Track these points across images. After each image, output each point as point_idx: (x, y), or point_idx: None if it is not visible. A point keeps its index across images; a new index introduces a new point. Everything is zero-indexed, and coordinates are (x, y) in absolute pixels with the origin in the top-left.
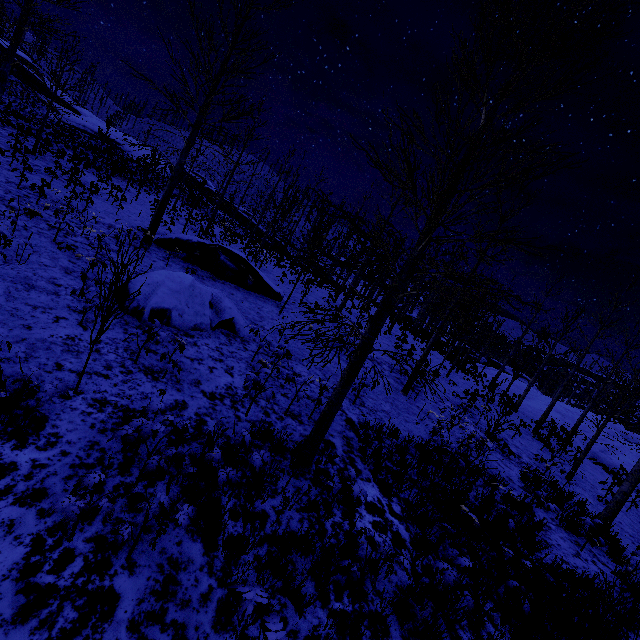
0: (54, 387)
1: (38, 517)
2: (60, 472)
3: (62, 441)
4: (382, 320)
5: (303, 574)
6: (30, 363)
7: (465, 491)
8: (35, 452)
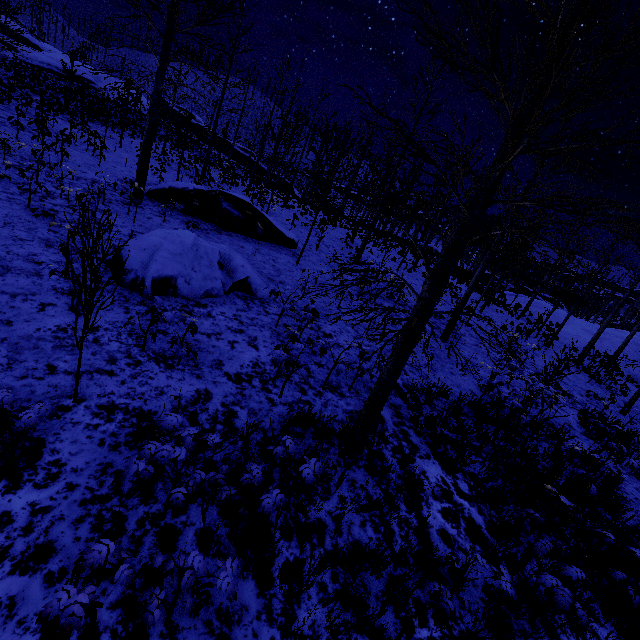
0: (48, 398)
1: (46, 586)
2: (68, 514)
3: (66, 470)
4: (446, 274)
5: (377, 597)
6: (15, 370)
7: (533, 454)
8: (33, 492)
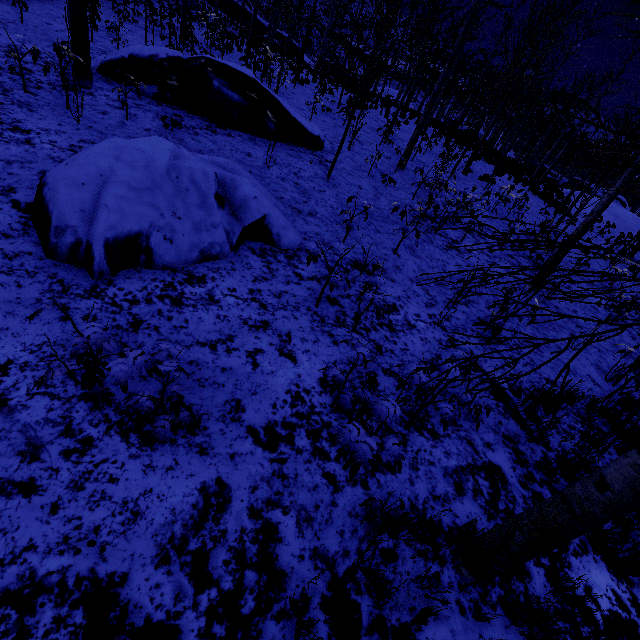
0: None
1: None
2: None
3: None
4: None
5: None
6: None
7: None
8: None
